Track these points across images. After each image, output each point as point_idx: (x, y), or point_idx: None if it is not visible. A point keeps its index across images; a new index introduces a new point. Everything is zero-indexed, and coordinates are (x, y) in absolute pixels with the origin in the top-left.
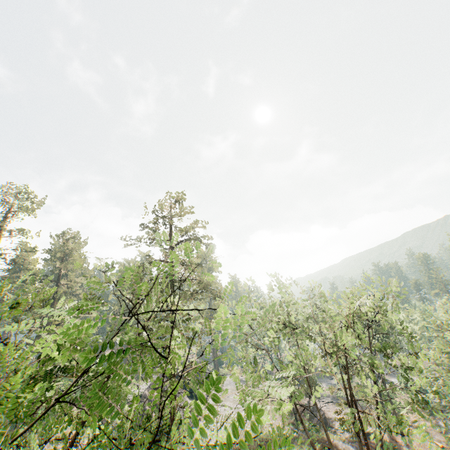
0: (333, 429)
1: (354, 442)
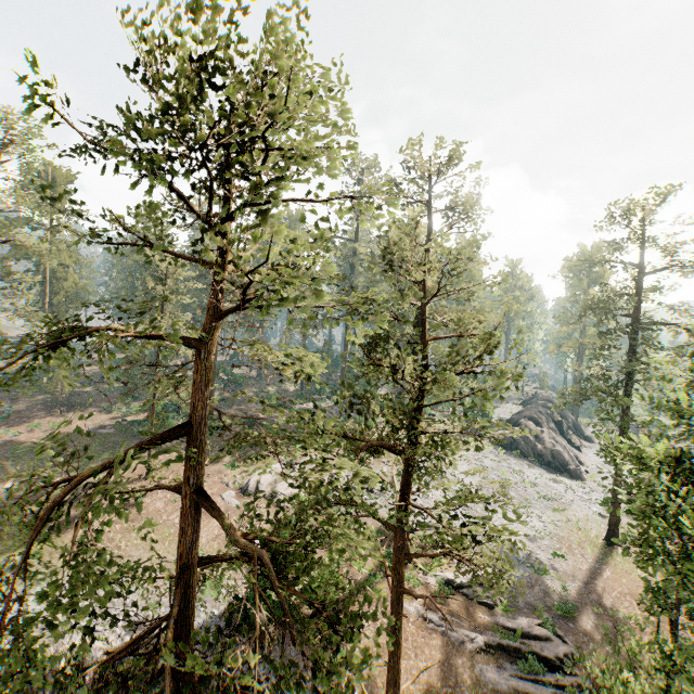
0: None
1: None
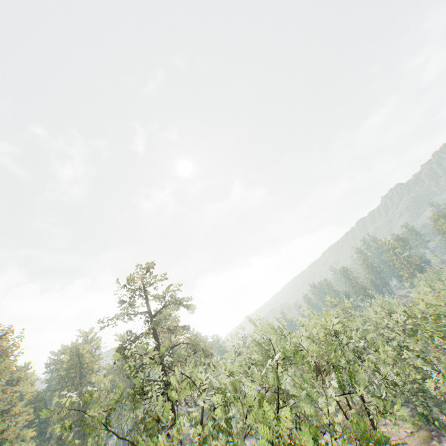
0: None
1: None
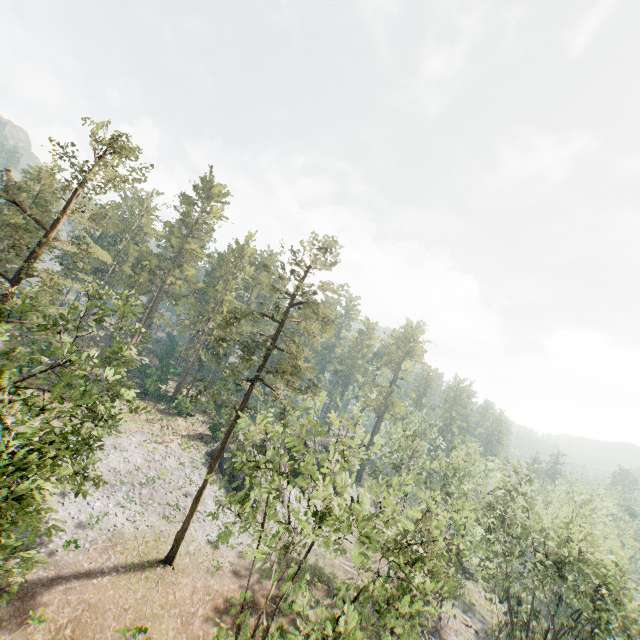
0: None
1: None
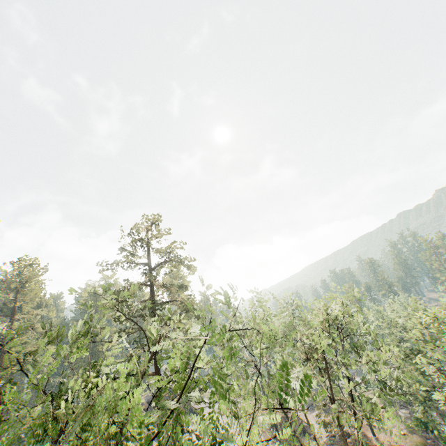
0: (312, 435)
1: (331, 444)
